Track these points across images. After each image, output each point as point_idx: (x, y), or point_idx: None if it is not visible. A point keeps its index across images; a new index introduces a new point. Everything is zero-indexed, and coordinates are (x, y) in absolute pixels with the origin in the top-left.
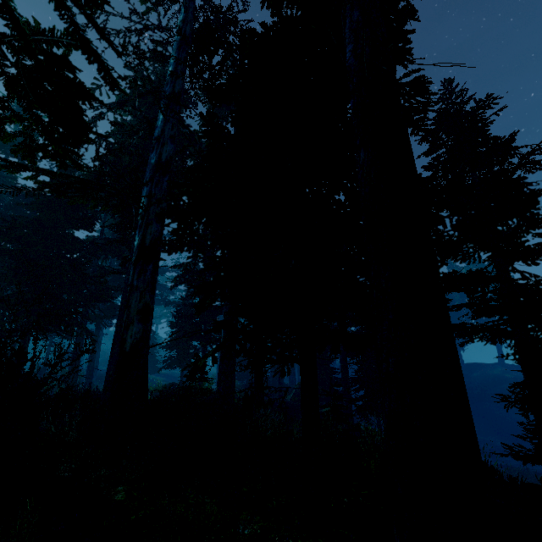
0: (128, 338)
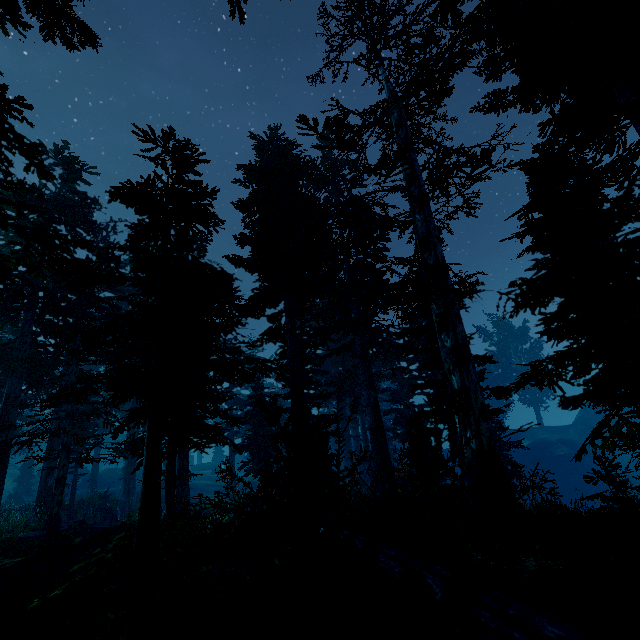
0: (482, 437)
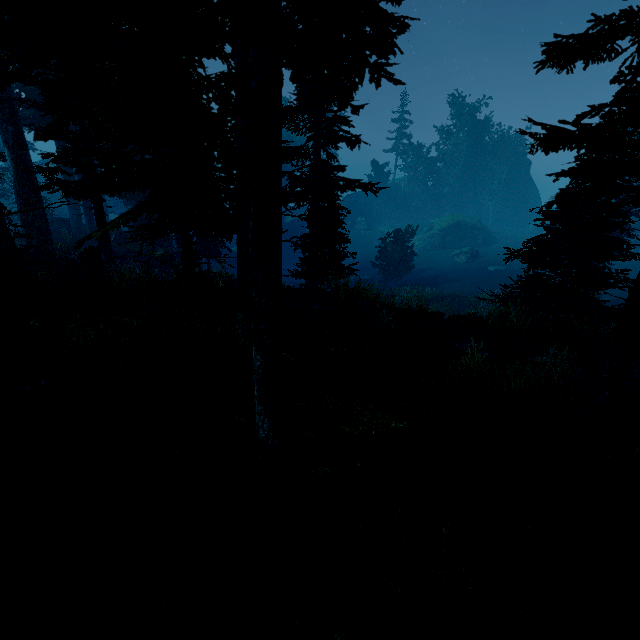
0: None
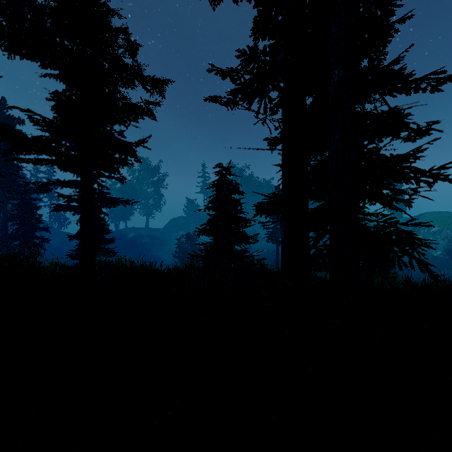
0: None
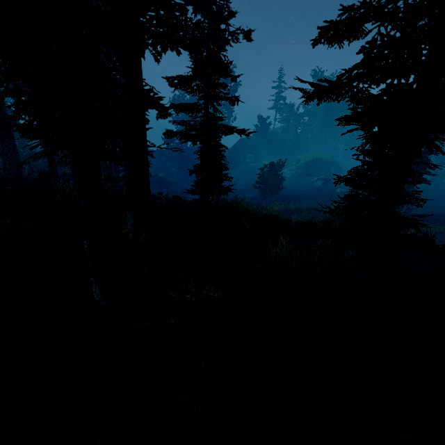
0: None
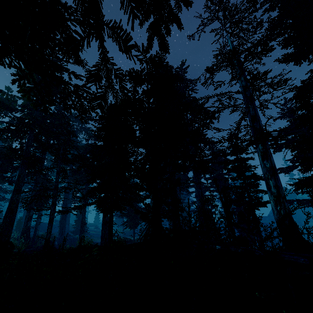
0: (286, 209)
